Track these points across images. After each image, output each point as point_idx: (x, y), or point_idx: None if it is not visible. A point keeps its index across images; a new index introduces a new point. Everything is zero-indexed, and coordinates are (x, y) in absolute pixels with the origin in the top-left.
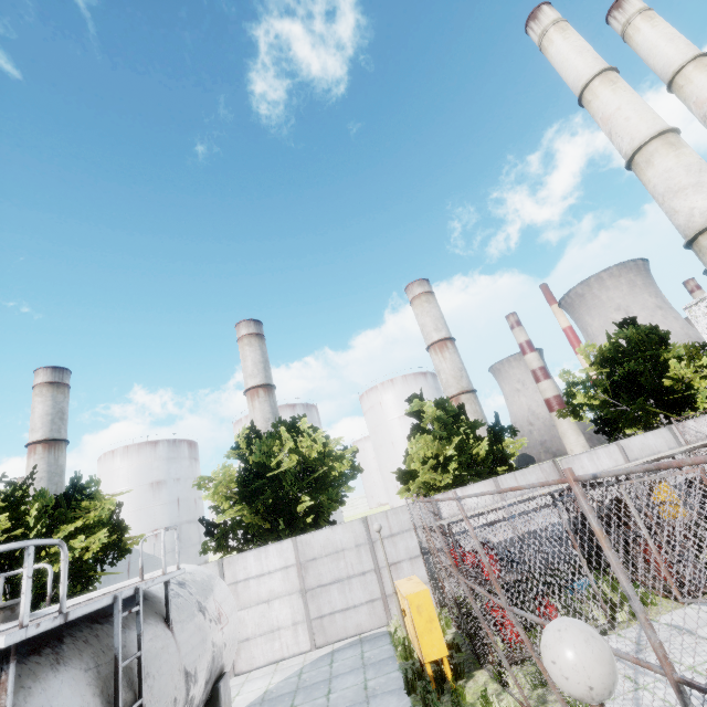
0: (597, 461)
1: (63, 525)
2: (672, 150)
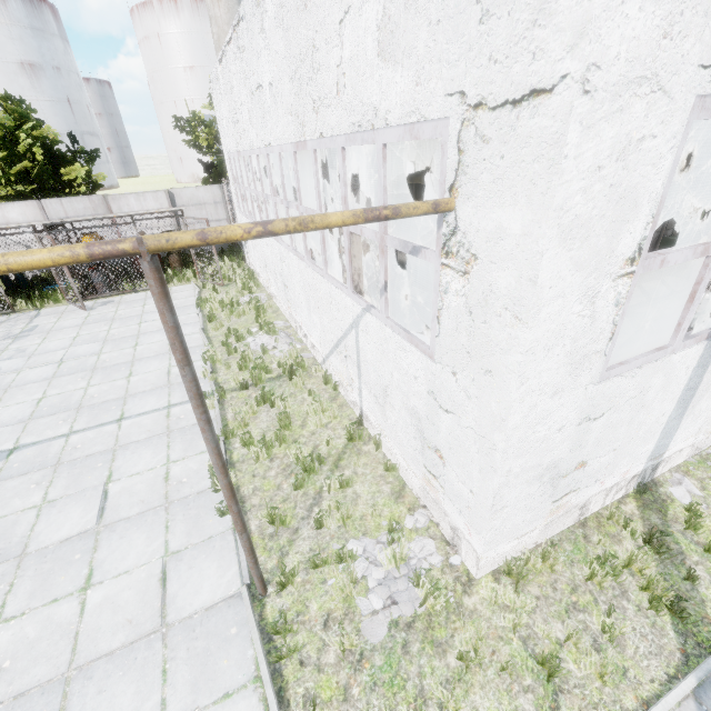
0: (143, 202)
1: None
2: None
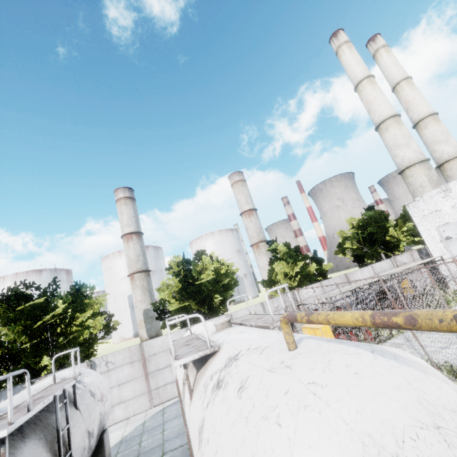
0: (363, 274)
1: (77, 314)
2: (398, 125)
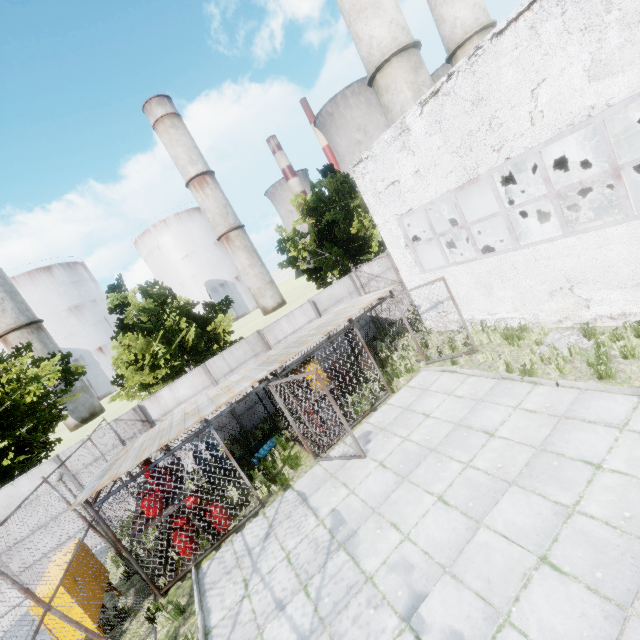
0: (294, 321)
1: None
2: None
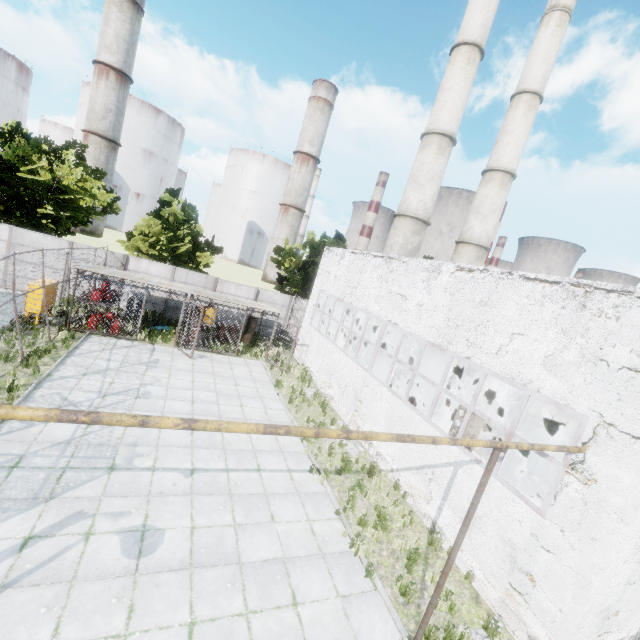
0: (239, 290)
1: None
2: (436, 152)
